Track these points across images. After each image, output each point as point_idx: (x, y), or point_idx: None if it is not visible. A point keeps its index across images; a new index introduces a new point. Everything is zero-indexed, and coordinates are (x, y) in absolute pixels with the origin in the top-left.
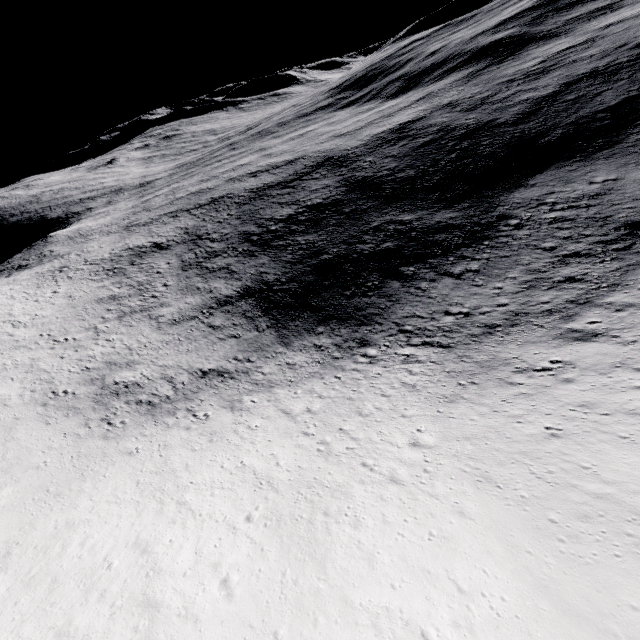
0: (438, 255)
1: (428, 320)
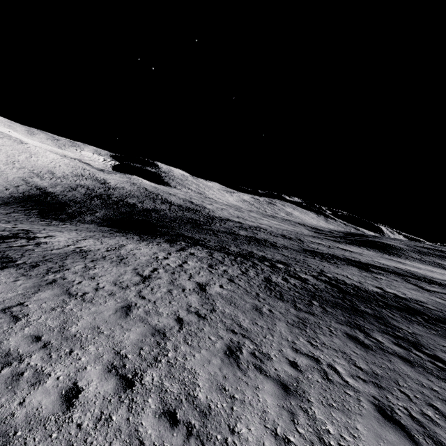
0: (41, 214)
1: None
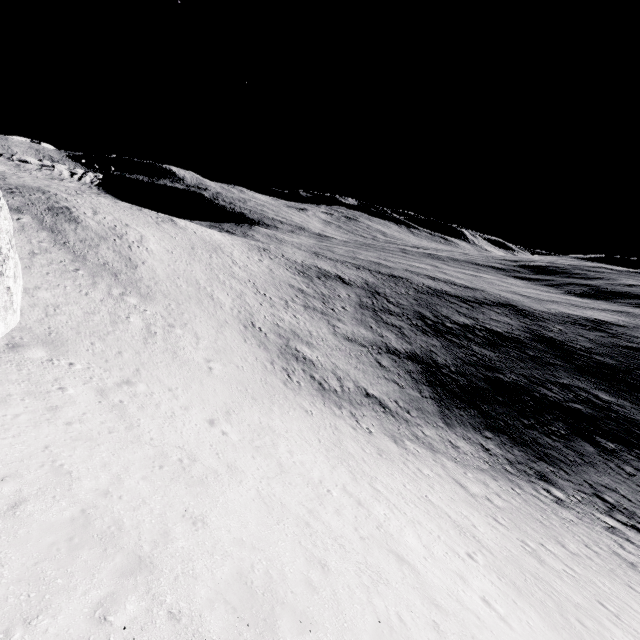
0: None
1: (638, 507)
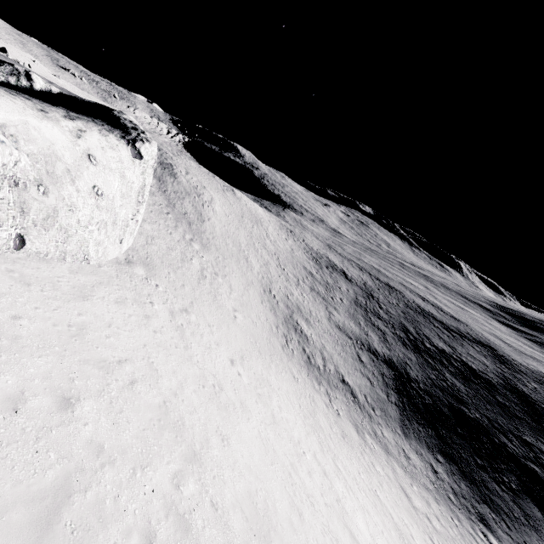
0: None
1: None
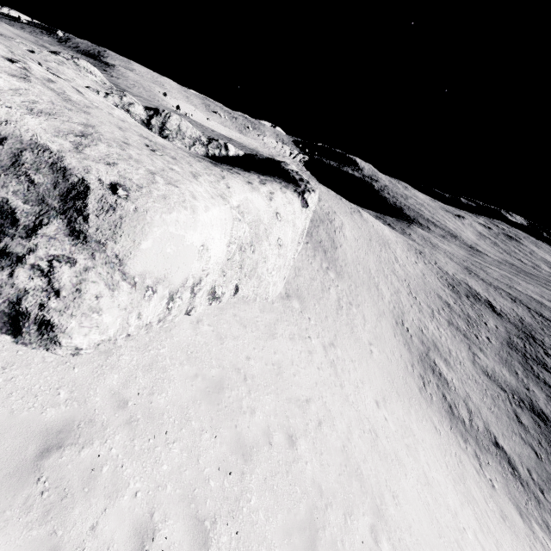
0: None
1: None
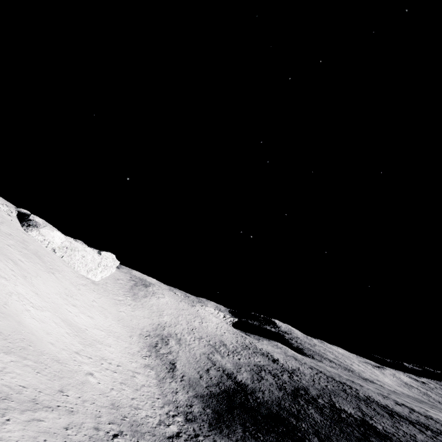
0: None
1: None
